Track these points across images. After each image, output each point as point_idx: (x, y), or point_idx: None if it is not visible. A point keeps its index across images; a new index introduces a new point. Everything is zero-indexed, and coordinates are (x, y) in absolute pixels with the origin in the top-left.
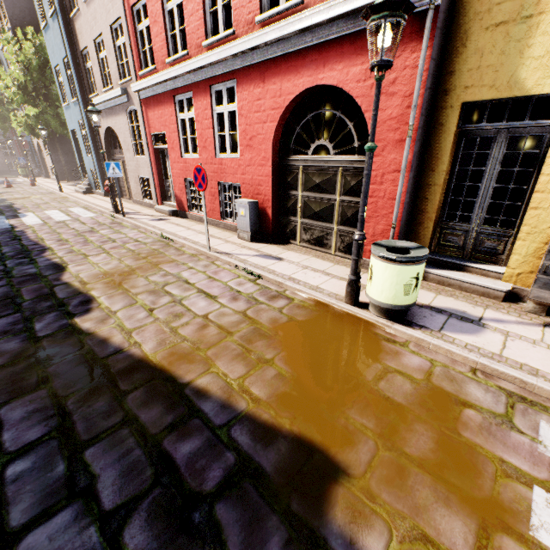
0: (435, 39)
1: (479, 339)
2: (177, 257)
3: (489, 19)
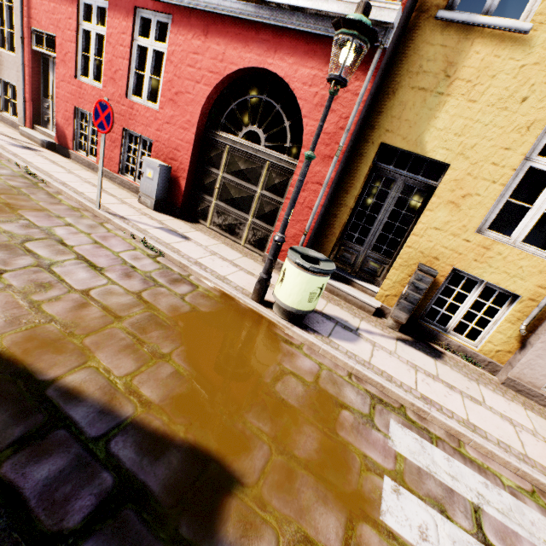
0: (376, 77)
1: (356, 347)
2: (49, 205)
3: (416, 81)
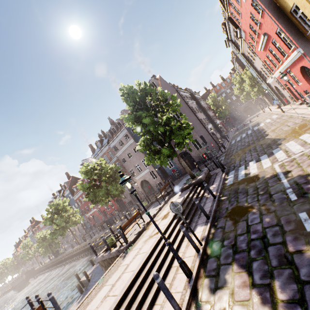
0: (307, 56)
1: None
2: (290, 120)
3: None
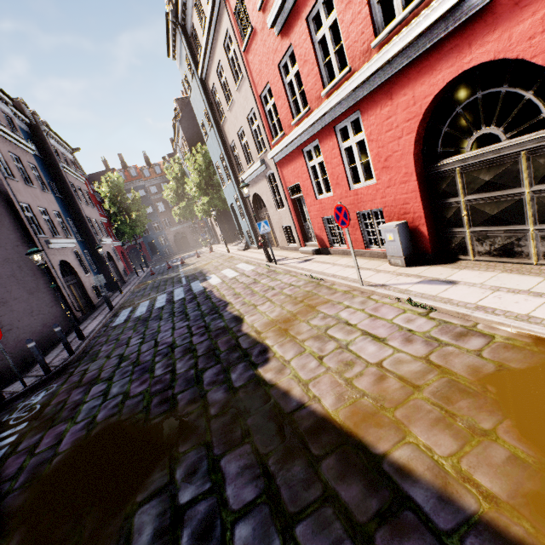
0: None
1: None
2: (330, 296)
3: None
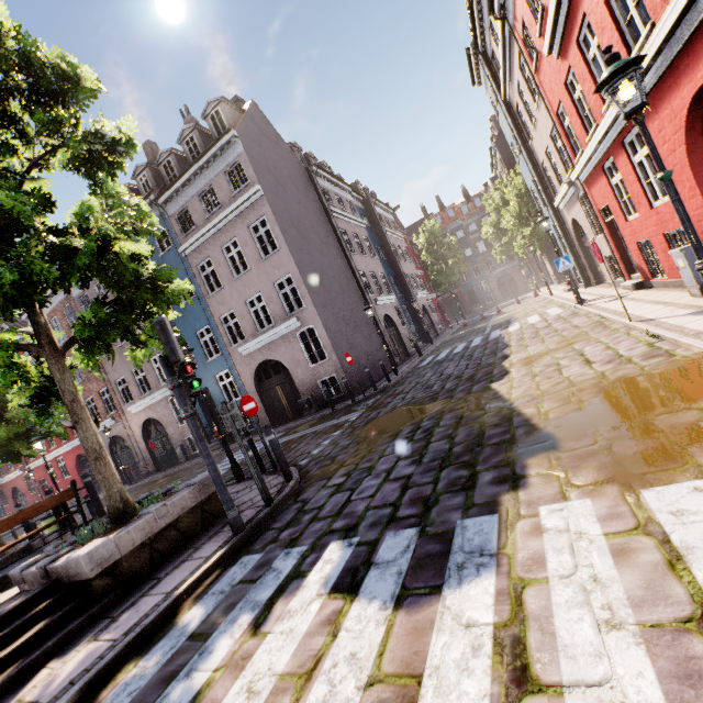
0: None
1: None
2: (596, 334)
3: None
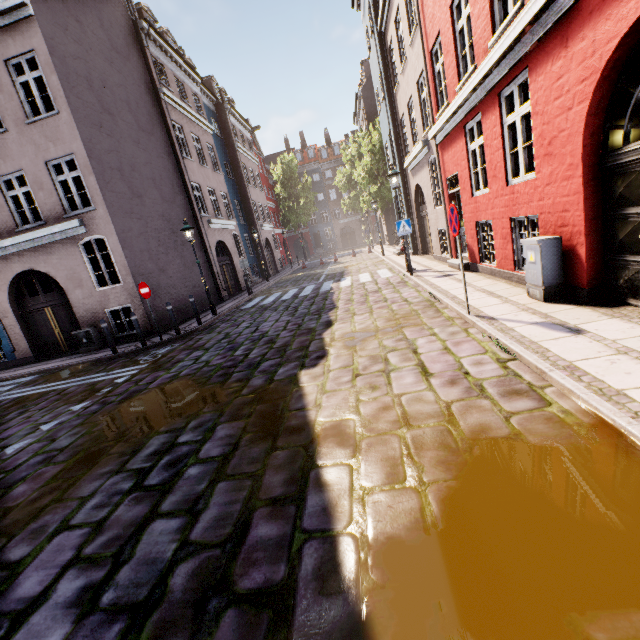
0: None
1: None
2: (429, 320)
3: None
